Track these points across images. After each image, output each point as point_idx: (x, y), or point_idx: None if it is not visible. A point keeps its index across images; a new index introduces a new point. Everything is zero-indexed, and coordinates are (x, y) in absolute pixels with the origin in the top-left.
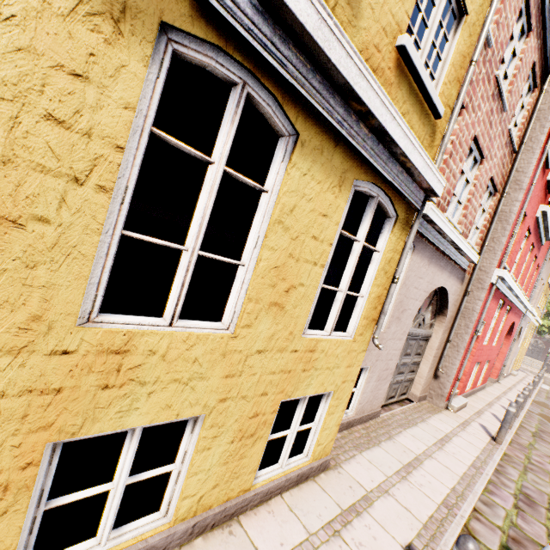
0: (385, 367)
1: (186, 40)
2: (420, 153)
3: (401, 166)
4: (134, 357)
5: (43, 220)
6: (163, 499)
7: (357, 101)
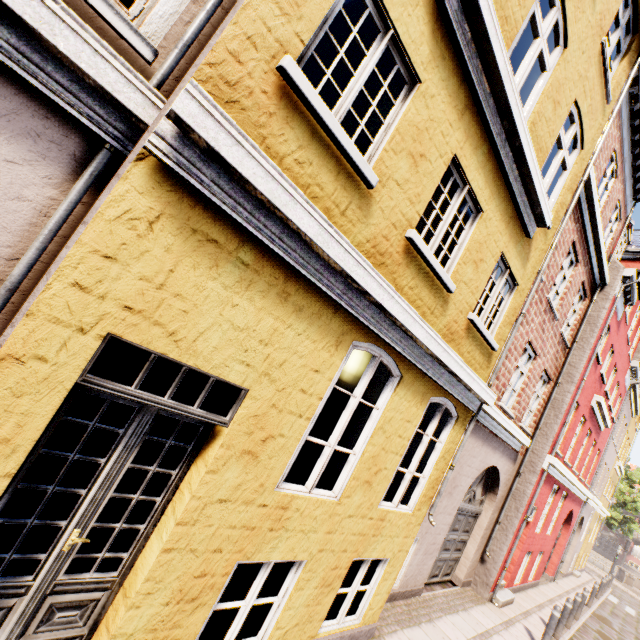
0: (433, 541)
1: (360, 344)
2: (478, 382)
3: (464, 386)
4: (289, 512)
5: (282, 435)
6: (262, 626)
7: (440, 361)
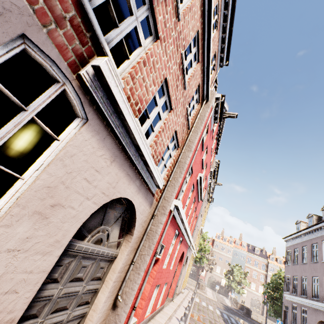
0: None
1: None
2: None
3: None
4: None
5: None
6: None
7: None
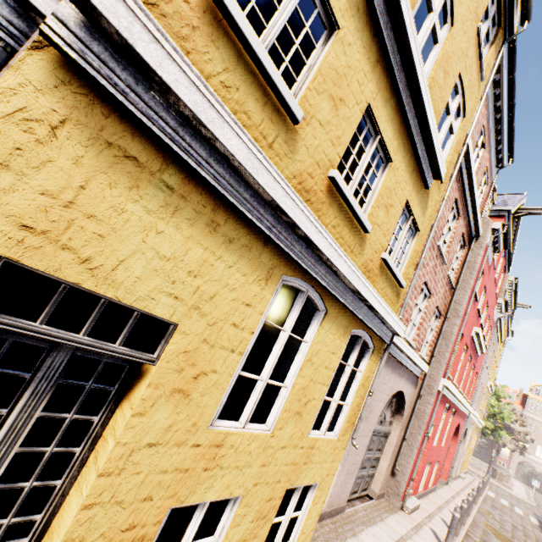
0: (353, 461)
1: (289, 278)
2: (391, 315)
3: (379, 320)
4: (223, 449)
5: (215, 371)
6: None
7: (360, 295)
